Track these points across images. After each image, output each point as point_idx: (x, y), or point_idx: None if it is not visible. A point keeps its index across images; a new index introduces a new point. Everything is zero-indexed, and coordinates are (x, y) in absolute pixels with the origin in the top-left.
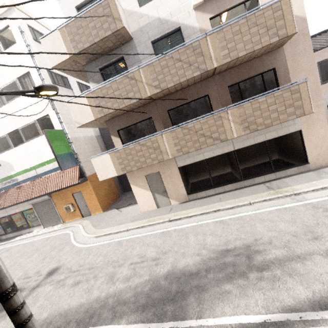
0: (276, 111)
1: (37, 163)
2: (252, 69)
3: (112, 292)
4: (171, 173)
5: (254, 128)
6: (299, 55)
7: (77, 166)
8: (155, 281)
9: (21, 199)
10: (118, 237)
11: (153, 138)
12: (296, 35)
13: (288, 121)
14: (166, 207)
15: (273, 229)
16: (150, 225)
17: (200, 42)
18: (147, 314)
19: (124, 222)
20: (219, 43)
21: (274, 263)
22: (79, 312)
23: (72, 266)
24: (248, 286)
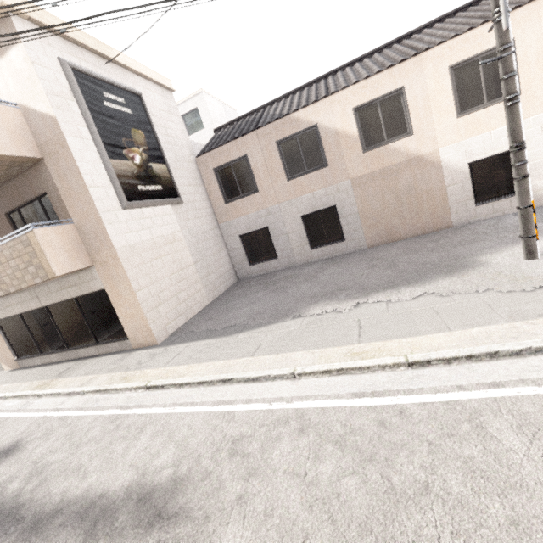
0: (18, 269)
1: None
2: (22, 192)
3: None
4: None
5: (6, 289)
6: (66, 175)
7: None
8: None
9: None
10: None
11: None
12: (54, 144)
13: (86, 274)
14: None
15: None
16: None
17: None
18: None
19: None
20: None
21: None
22: None
23: None
24: None
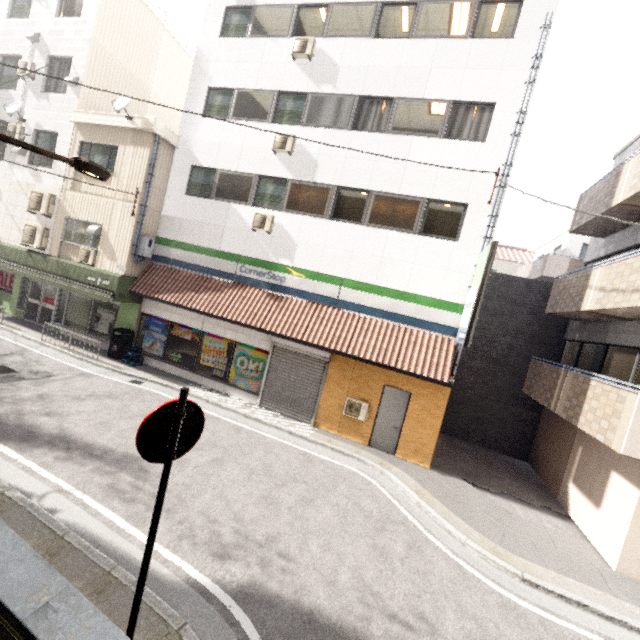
0: None
1: (356, 279)
2: None
3: None
4: None
5: None
6: None
7: (449, 342)
8: None
9: (276, 327)
10: None
11: None
12: None
13: None
14: None
15: None
16: None
17: None
18: None
19: (587, 579)
20: None
21: None
22: None
23: None
24: None
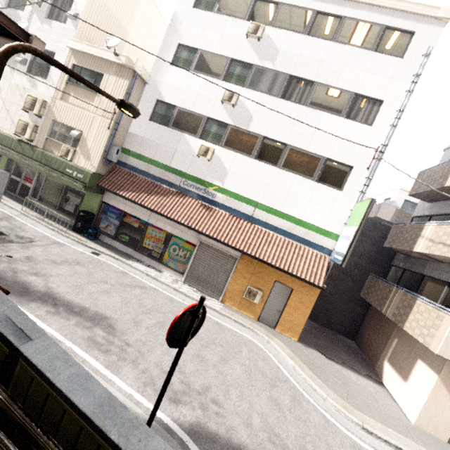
0: None
1: (267, 204)
2: None
3: None
4: None
5: None
6: None
7: (325, 258)
8: None
9: (206, 230)
10: None
11: None
12: None
13: None
14: None
15: None
16: None
17: None
18: None
19: (399, 429)
20: None
21: None
22: None
23: None
24: None
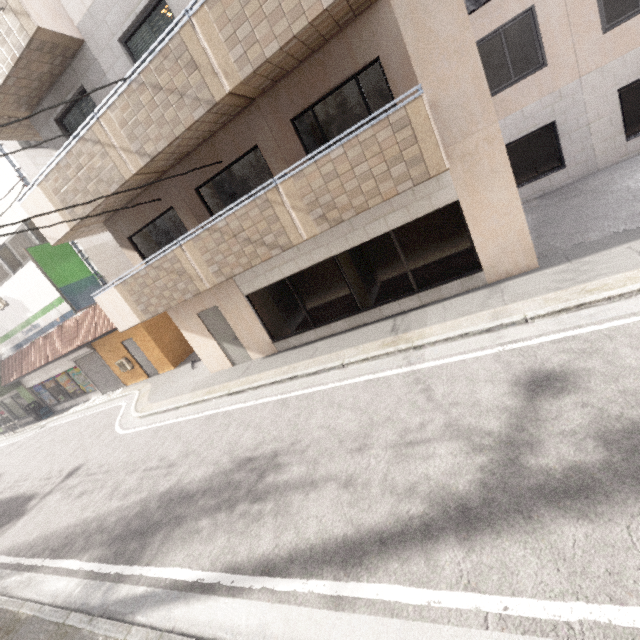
0: (370, 176)
1: (55, 298)
2: (330, 71)
3: (102, 514)
4: (237, 308)
5: (335, 217)
6: (428, 12)
7: None
8: (147, 502)
9: (52, 356)
10: (162, 420)
11: (169, 253)
12: None
13: (427, 184)
14: (244, 364)
15: (328, 425)
16: (204, 401)
17: (183, 36)
18: (110, 551)
19: (181, 392)
20: (218, 31)
21: (278, 491)
22: (61, 537)
23: (93, 466)
24: (223, 526)
